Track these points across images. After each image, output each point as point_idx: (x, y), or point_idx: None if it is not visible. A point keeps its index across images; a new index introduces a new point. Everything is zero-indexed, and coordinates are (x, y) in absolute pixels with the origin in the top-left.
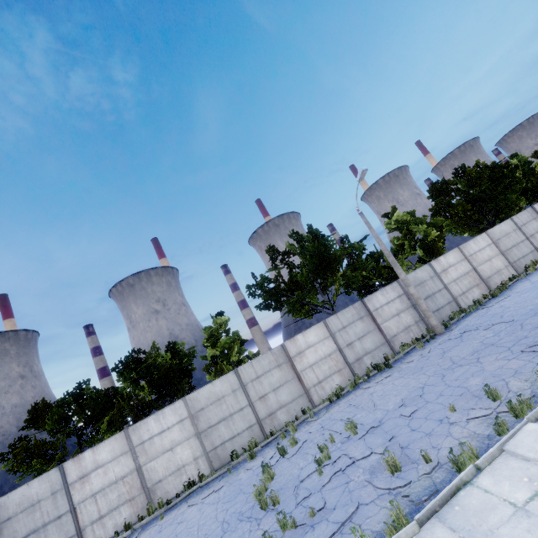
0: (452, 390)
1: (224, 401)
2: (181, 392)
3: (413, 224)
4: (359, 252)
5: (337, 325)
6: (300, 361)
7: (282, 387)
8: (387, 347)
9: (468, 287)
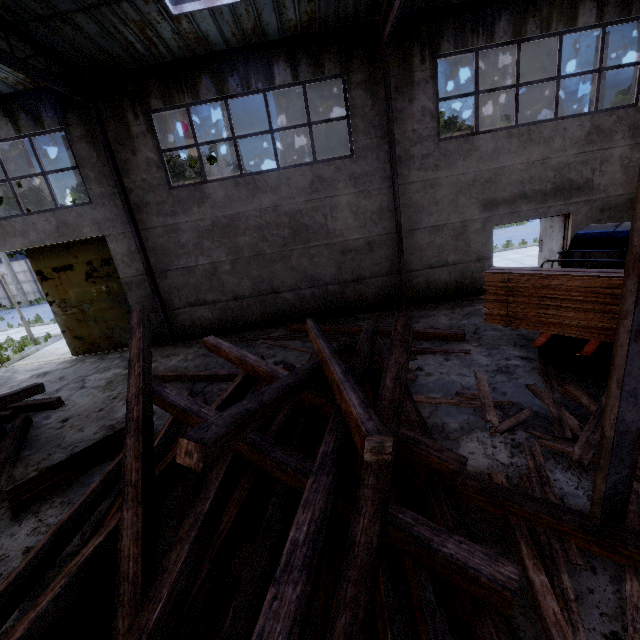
0: None
1: None
2: None
3: None
4: None
5: None
6: None
7: None
8: (8, 301)
9: None
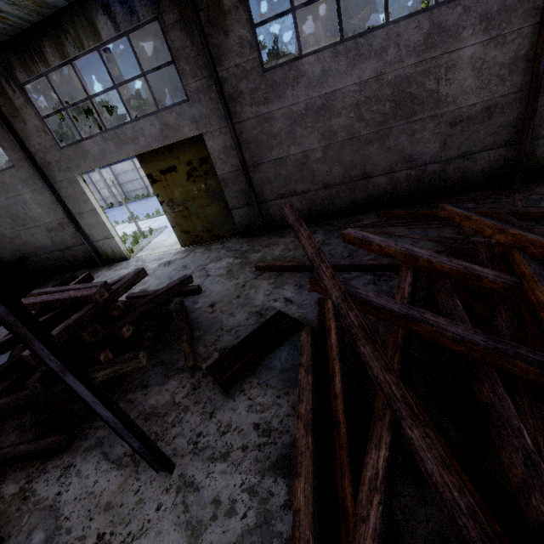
0: None
1: None
2: None
3: None
4: None
5: None
6: None
7: None
8: (104, 202)
9: None
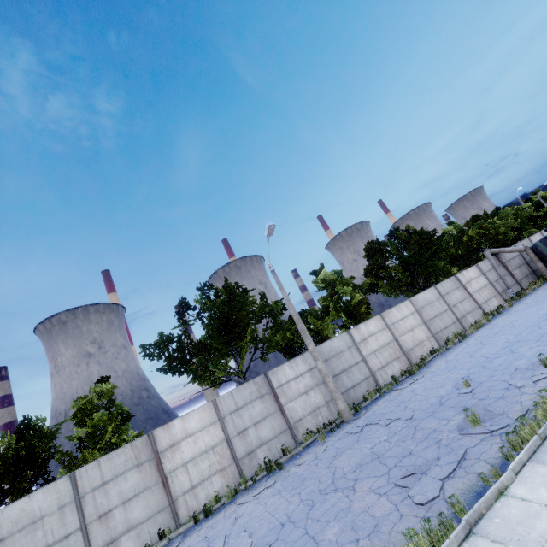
0: (303, 544)
1: (42, 524)
2: (14, 496)
3: (340, 285)
4: (277, 313)
5: (230, 406)
6: (171, 457)
7: (138, 498)
8: (289, 435)
9: (388, 360)
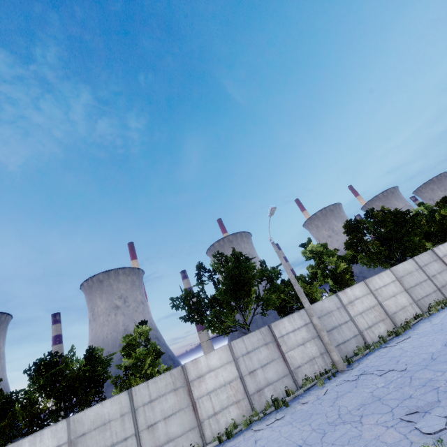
0: None
1: (110, 426)
2: (83, 405)
3: (325, 255)
4: (274, 276)
5: (241, 349)
6: (198, 387)
7: (174, 416)
8: (290, 379)
9: (374, 321)
